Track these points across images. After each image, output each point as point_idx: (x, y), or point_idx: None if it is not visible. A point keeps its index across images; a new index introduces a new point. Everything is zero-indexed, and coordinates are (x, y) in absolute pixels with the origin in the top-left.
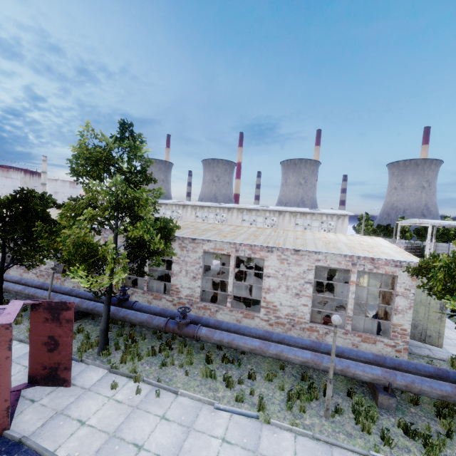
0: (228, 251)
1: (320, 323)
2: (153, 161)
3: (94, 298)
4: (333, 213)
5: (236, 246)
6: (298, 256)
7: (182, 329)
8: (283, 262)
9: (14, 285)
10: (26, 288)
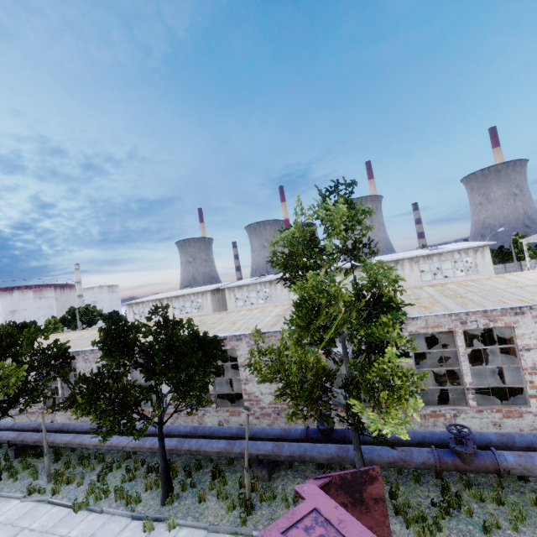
0: (449, 326)
1: None
2: (371, 227)
3: (282, 436)
4: (467, 247)
5: (460, 317)
6: None
7: (471, 462)
8: None
9: None
10: (181, 441)
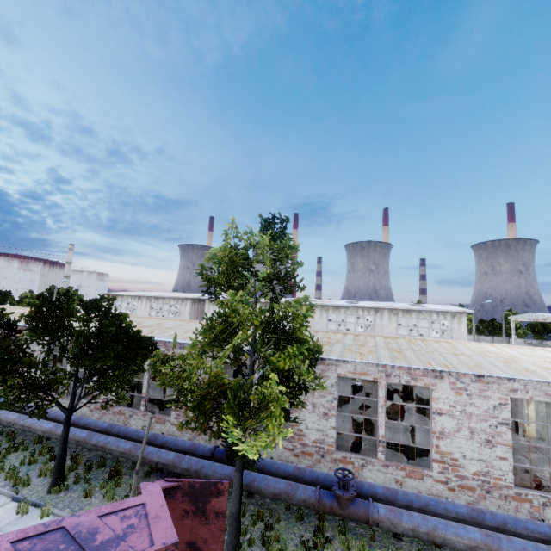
0: (374, 376)
1: (521, 484)
2: (302, 263)
3: (190, 450)
4: (446, 310)
5: (386, 369)
6: (483, 385)
7: (347, 507)
8: (460, 393)
9: (74, 430)
10: (92, 434)
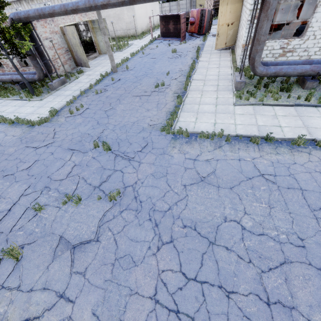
0: None
1: None
2: None
3: None
4: None
5: None
6: None
7: None
8: None
9: None
10: None
